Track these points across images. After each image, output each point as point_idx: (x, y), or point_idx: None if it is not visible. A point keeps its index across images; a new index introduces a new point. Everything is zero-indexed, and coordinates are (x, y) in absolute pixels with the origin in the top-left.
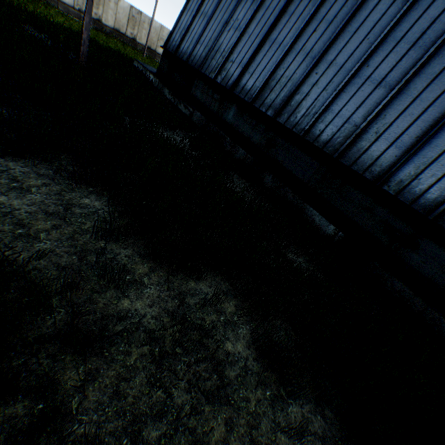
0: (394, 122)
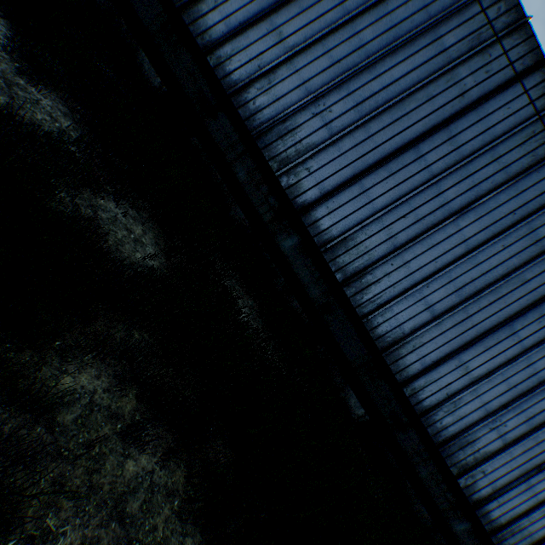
0: (230, 1)
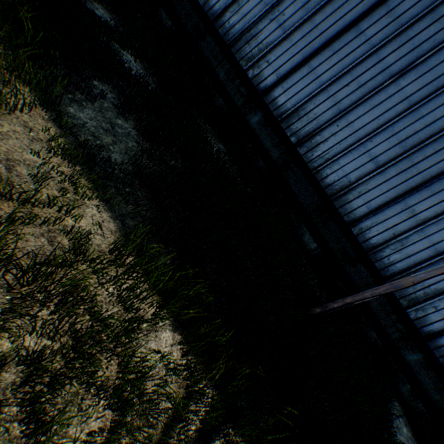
0: None
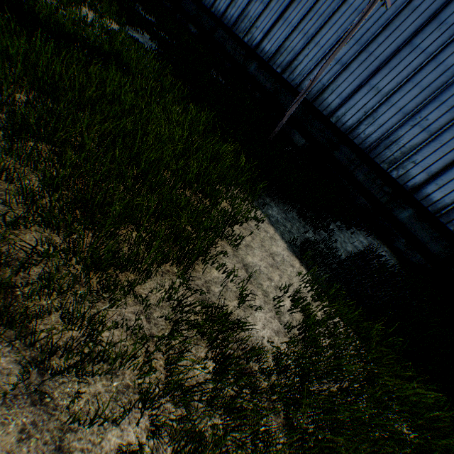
0: None
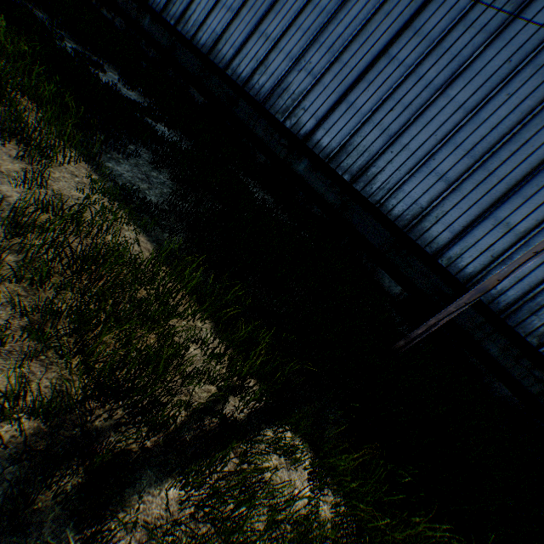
0: (233, 35)
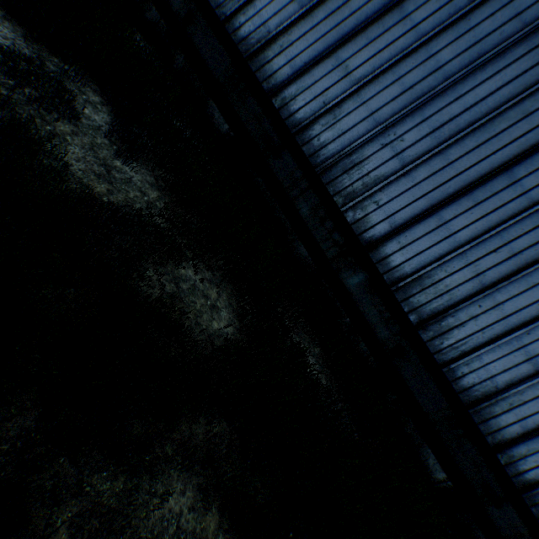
0: (296, 43)
